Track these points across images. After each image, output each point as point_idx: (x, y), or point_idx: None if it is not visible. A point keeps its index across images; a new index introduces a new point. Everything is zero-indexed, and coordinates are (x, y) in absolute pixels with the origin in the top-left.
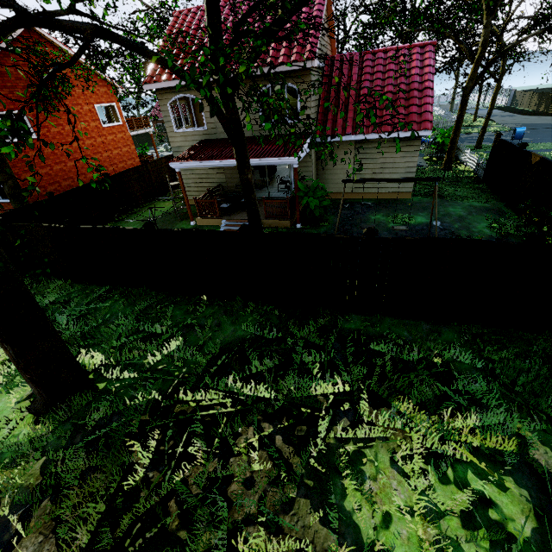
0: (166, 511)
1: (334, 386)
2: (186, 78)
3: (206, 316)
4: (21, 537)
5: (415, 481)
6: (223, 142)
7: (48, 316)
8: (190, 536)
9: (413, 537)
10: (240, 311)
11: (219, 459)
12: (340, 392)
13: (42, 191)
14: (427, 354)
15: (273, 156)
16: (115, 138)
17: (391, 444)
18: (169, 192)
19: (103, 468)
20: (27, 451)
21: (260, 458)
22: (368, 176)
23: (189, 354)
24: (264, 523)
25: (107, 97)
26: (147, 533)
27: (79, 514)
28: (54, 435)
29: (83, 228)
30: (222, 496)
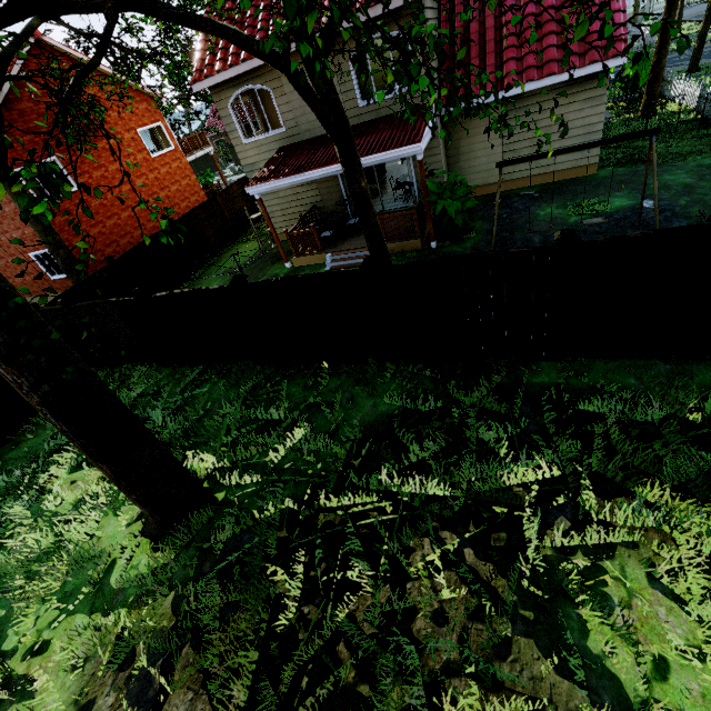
0: (336, 658)
1: (536, 472)
2: (276, 25)
3: (332, 390)
4: (168, 694)
5: (697, 608)
6: (311, 144)
7: (140, 412)
8: (376, 695)
9: (710, 694)
10: (376, 378)
11: (391, 585)
12: (545, 478)
13: (100, 256)
14: (674, 410)
15: (386, 149)
16: (169, 170)
17: (643, 552)
18: (249, 229)
19: (246, 605)
20: (152, 587)
21: (448, 582)
22: (526, 151)
23: (321, 444)
24: (473, 674)
25: (149, 116)
26: (317, 688)
27: (229, 665)
28: (178, 563)
29: (157, 297)
30: (405, 636)
